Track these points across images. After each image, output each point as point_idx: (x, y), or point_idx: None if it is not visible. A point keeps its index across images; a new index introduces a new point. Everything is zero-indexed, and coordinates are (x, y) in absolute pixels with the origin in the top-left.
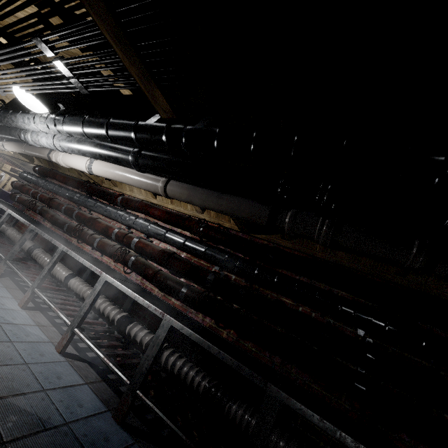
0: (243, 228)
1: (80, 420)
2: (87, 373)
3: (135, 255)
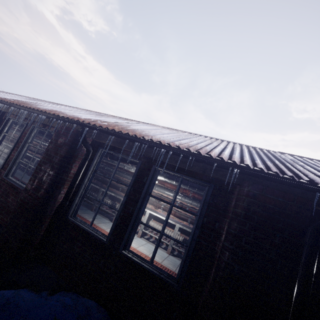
0: None
1: None
2: None
3: None
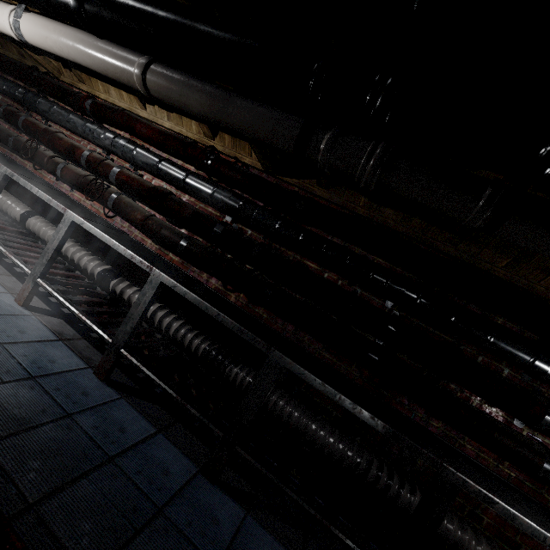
0: (268, 166)
1: (52, 375)
2: (61, 329)
3: (117, 193)
